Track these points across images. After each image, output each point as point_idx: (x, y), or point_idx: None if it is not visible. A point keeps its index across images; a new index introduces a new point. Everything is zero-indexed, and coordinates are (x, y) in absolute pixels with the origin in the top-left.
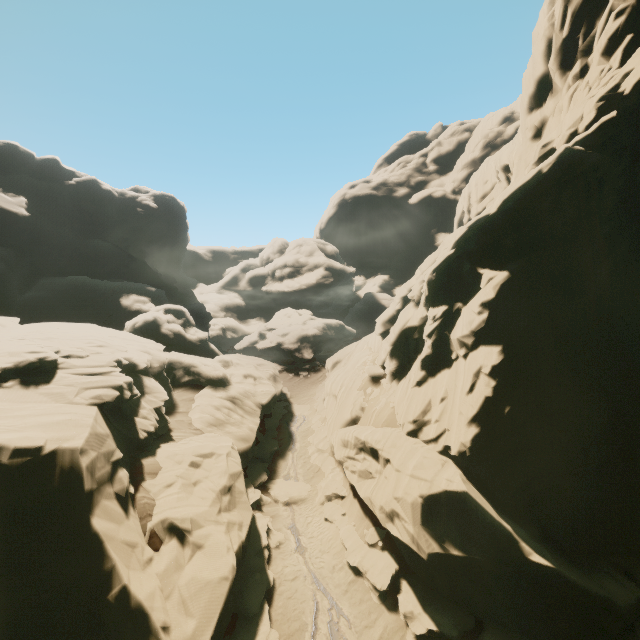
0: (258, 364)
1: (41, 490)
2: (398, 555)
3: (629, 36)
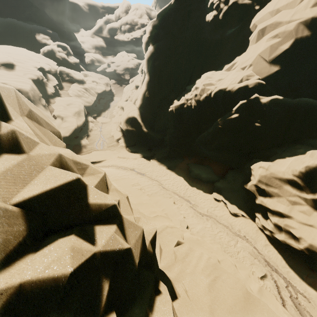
0: (101, 78)
1: None
2: (123, 133)
3: None
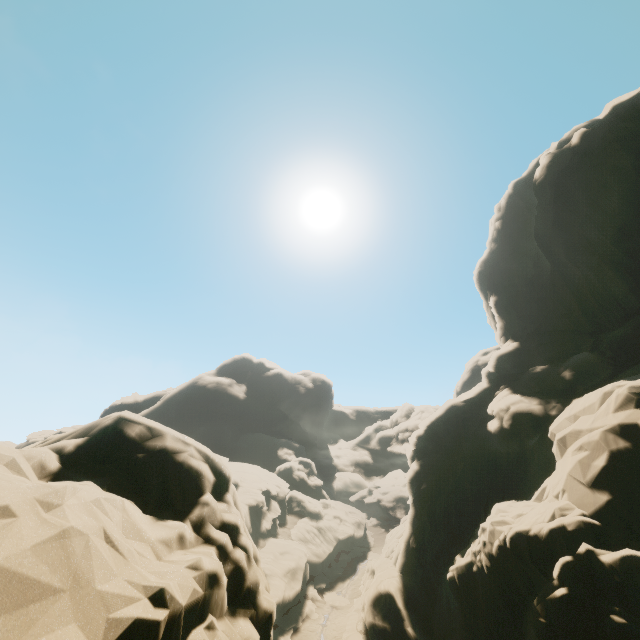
0: (350, 511)
1: None
2: (369, 638)
3: (501, 338)
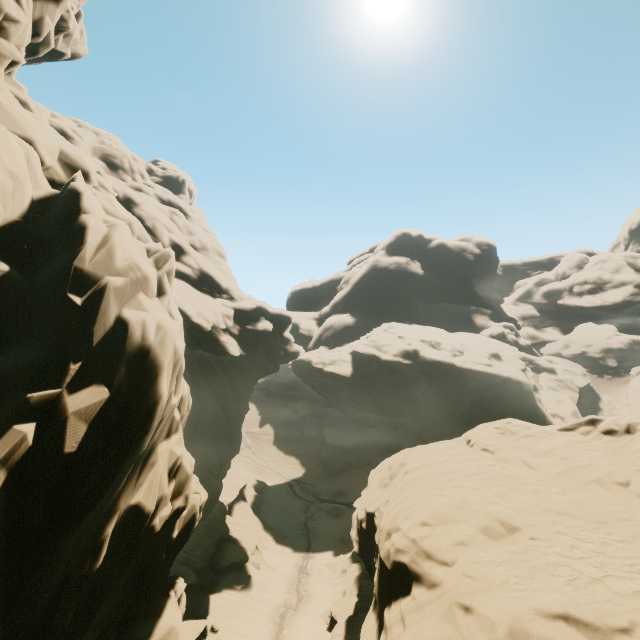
0: (570, 364)
1: (522, 388)
2: None
3: None
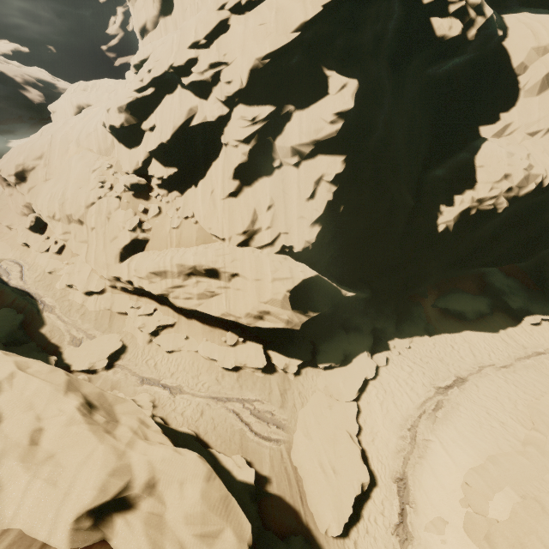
0: None
1: None
2: (257, 339)
3: None
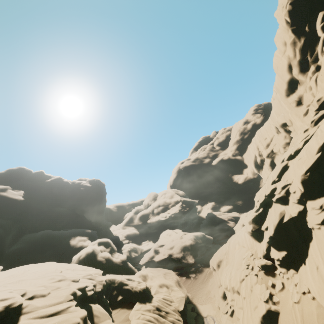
0: (164, 273)
1: None
2: None
3: None
